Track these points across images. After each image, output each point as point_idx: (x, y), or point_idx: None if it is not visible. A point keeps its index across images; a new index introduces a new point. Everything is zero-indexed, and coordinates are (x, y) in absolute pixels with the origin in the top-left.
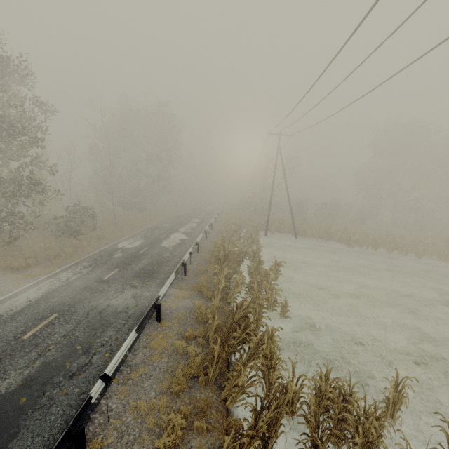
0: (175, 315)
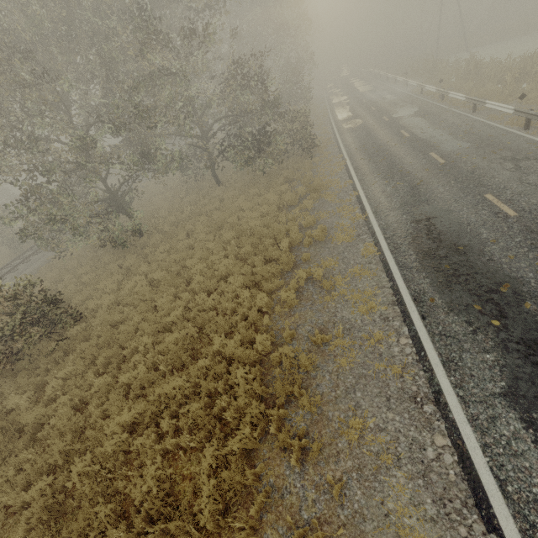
0: (426, 91)
